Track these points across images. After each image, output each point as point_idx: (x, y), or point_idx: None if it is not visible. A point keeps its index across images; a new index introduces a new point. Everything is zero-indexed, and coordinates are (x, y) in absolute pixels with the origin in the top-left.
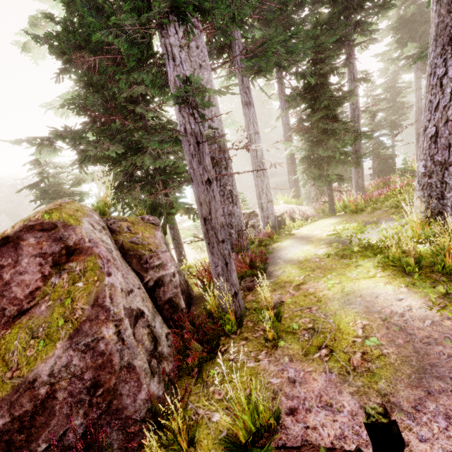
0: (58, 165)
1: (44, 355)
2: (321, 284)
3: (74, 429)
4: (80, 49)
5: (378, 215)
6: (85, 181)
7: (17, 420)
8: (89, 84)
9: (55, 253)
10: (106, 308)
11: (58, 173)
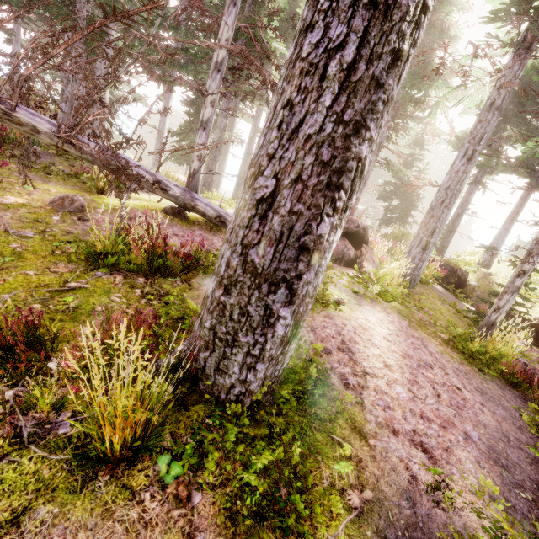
0: None
1: None
2: None
3: None
4: None
5: None
6: None
7: None
8: None
9: None
10: None
11: None
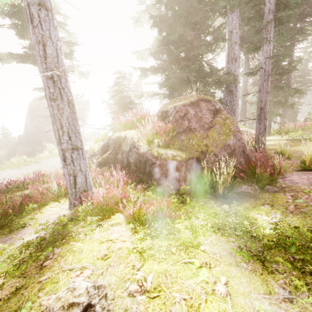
0: (126, 86)
1: (228, 139)
2: (295, 148)
3: (250, 156)
4: (183, 26)
5: (306, 132)
6: (142, 96)
7: (228, 154)
8: (163, 44)
9: (213, 110)
10: (240, 130)
11: (127, 90)
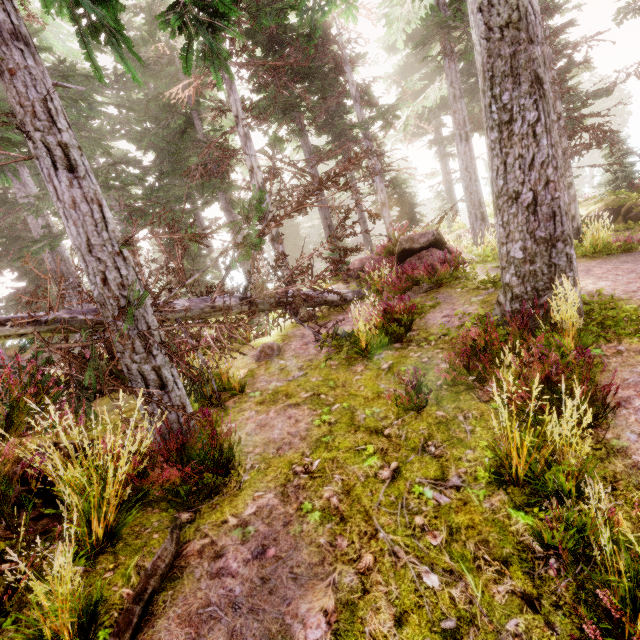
0: None
1: None
2: None
3: None
4: None
5: None
6: None
7: None
8: None
9: None
10: None
11: None
